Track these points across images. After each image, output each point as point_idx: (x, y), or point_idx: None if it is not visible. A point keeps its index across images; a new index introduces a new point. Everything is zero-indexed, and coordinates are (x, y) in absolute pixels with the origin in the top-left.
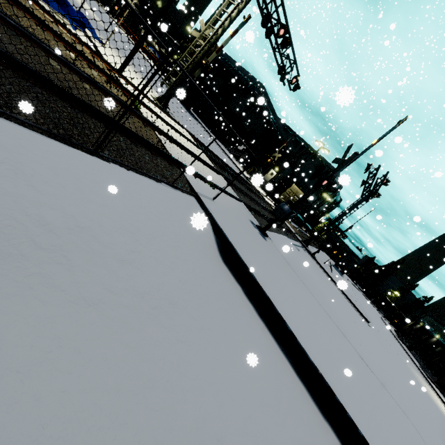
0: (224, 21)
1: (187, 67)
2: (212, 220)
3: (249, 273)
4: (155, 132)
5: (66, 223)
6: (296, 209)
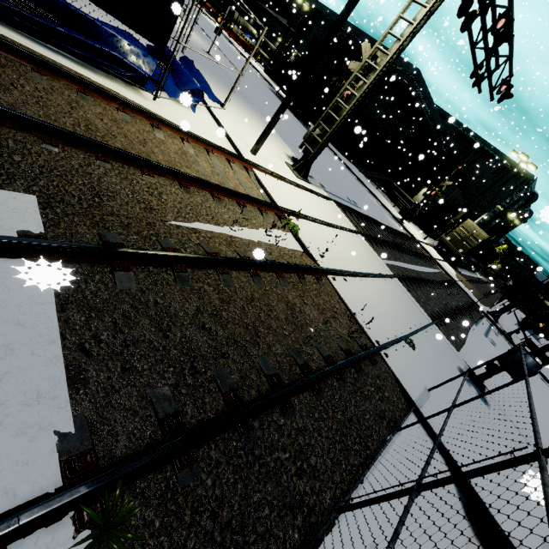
0: (405, 39)
1: (341, 120)
2: (451, 463)
3: None
4: (327, 276)
5: None
6: (545, 359)
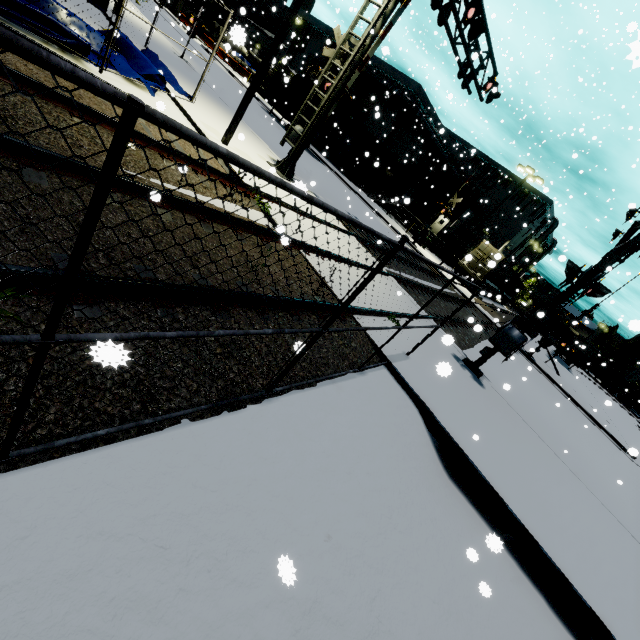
0: (376, 23)
1: (320, 110)
2: (422, 408)
3: (504, 506)
4: (300, 251)
5: (289, 623)
6: (531, 332)
